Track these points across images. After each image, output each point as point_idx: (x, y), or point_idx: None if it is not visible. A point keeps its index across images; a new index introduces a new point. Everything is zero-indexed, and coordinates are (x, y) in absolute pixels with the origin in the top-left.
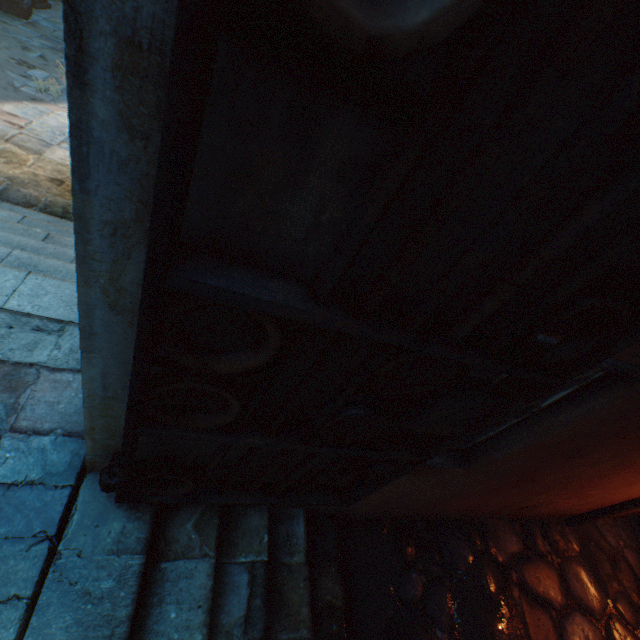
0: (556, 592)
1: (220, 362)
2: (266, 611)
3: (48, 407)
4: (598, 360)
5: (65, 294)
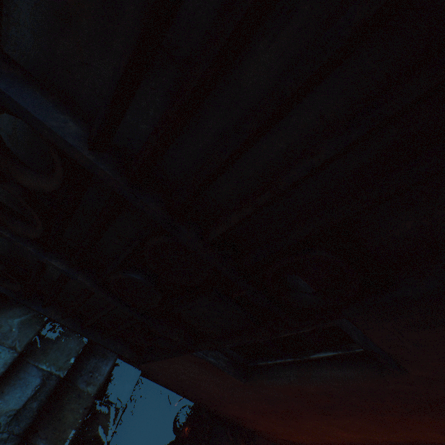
0: None
1: (23, 175)
2: (36, 415)
3: None
4: (329, 318)
5: None
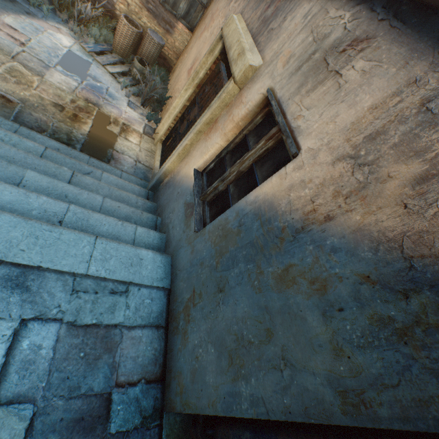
0: None
1: None
2: None
3: (132, 361)
4: None
5: (122, 256)
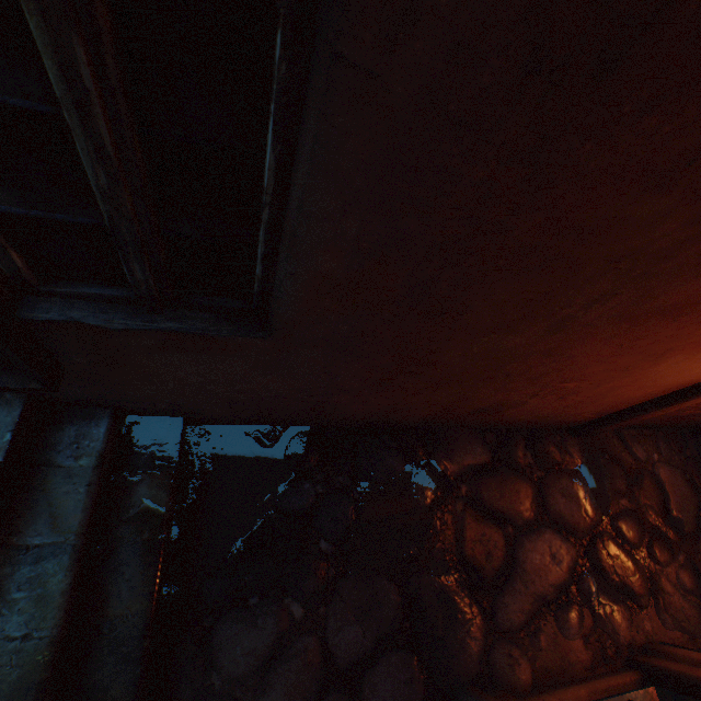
0: (524, 508)
1: None
2: None
3: None
4: None
5: None
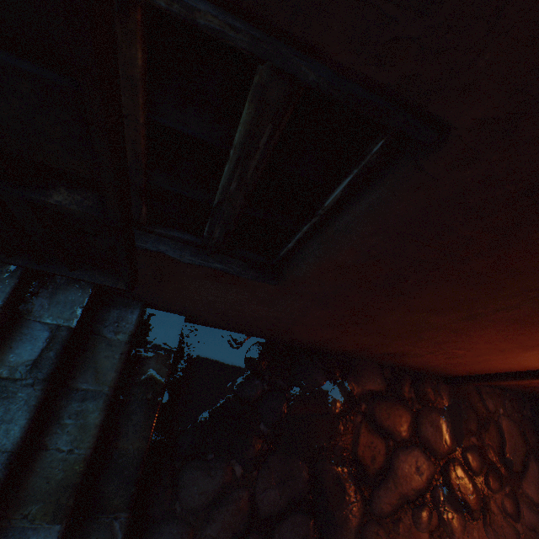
0: (403, 429)
1: None
2: (57, 363)
3: None
4: None
5: None
